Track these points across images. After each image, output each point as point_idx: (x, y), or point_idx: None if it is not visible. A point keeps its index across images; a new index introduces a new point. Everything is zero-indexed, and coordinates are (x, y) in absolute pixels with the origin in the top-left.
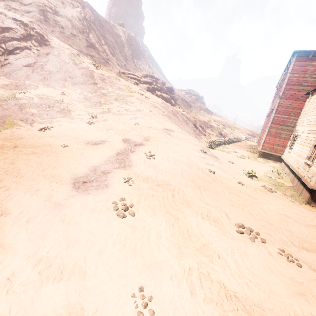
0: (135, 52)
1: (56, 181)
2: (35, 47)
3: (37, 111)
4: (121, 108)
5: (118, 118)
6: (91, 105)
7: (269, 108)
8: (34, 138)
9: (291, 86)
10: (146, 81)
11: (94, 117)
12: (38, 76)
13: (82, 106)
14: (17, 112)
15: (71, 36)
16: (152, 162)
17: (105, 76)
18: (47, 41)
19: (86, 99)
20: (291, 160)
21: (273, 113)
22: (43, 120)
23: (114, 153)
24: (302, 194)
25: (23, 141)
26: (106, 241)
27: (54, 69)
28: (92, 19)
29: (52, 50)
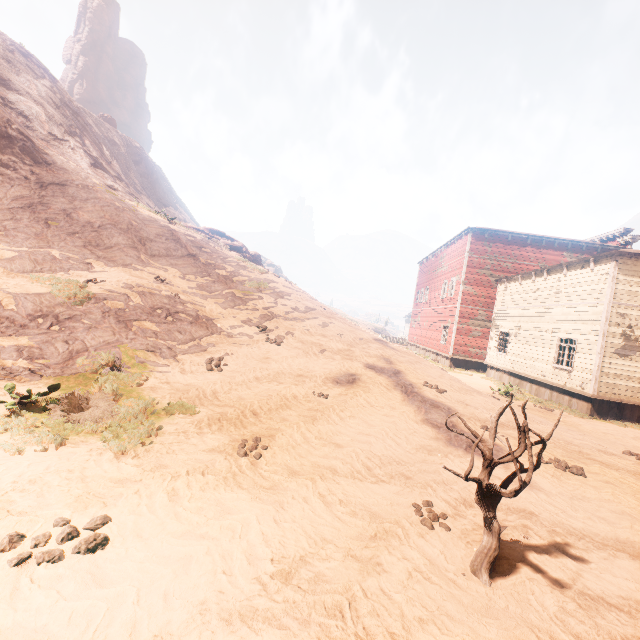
0: (144, 178)
1: (451, 455)
2: (26, 165)
3: (157, 326)
4: (285, 306)
5: (304, 326)
6: (227, 303)
7: (419, 292)
8: (237, 389)
9: (472, 269)
10: (231, 245)
11: (265, 329)
12: (70, 236)
13: (217, 307)
14: (124, 333)
15: (51, 138)
16: (452, 397)
17: (200, 240)
18: (45, 154)
19: (207, 291)
20: (514, 366)
21: (459, 304)
22: (183, 344)
23: (401, 394)
24: (574, 407)
25: (236, 400)
26: (633, 503)
27: (102, 223)
28: (75, 107)
29: (66, 175)
